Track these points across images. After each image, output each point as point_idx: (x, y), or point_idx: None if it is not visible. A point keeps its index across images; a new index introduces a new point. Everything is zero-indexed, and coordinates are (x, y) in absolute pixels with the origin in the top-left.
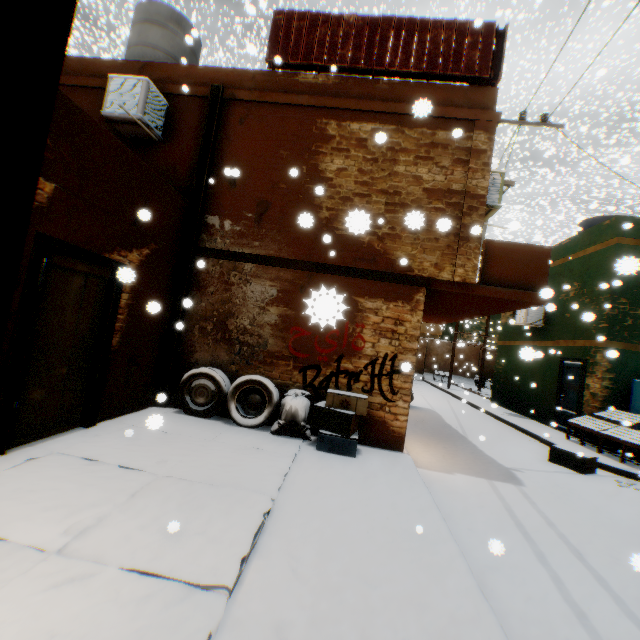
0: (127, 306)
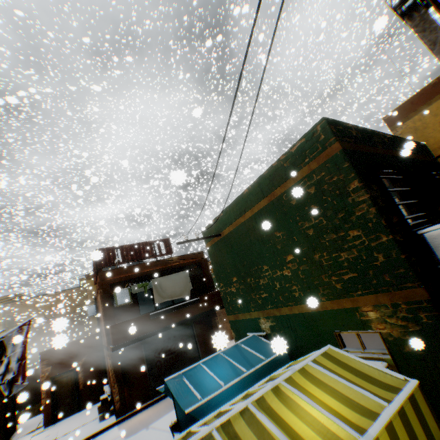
0: (83, 375)
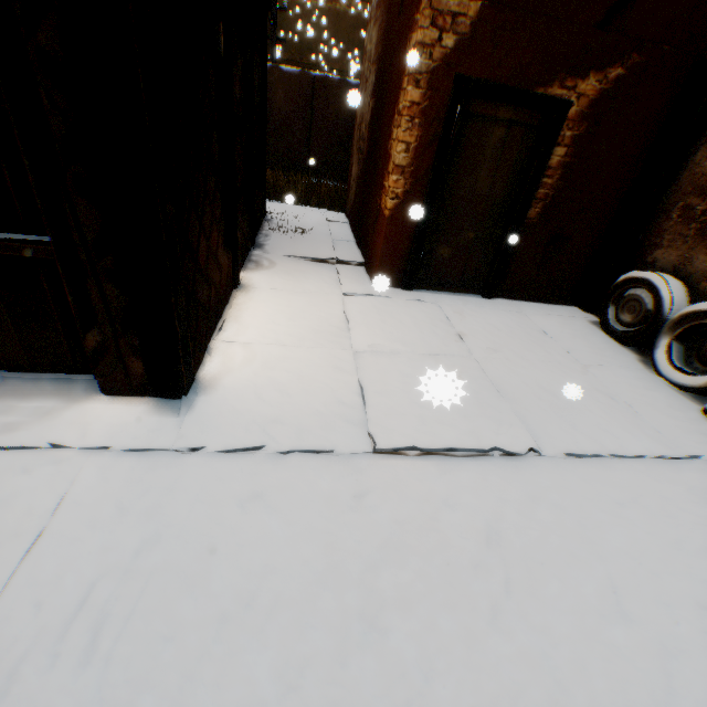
0: (559, 166)
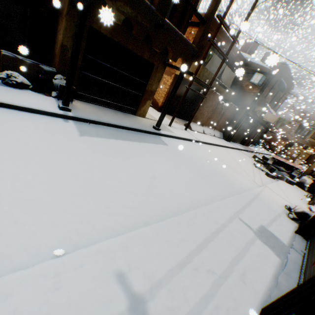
0: None
